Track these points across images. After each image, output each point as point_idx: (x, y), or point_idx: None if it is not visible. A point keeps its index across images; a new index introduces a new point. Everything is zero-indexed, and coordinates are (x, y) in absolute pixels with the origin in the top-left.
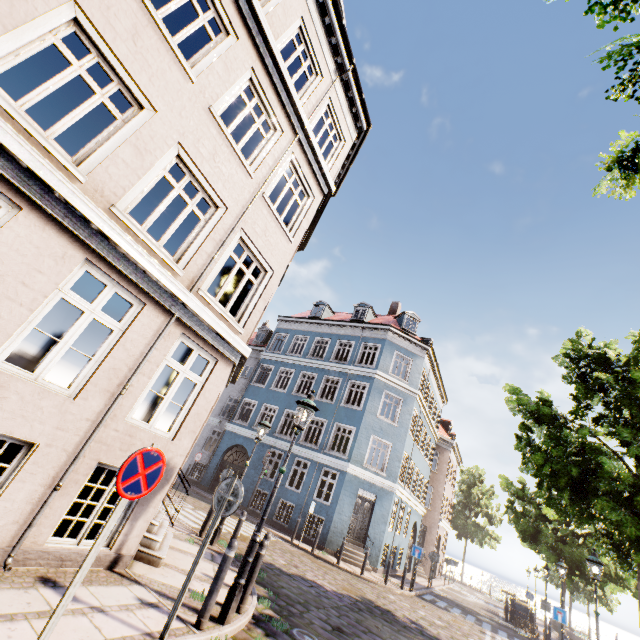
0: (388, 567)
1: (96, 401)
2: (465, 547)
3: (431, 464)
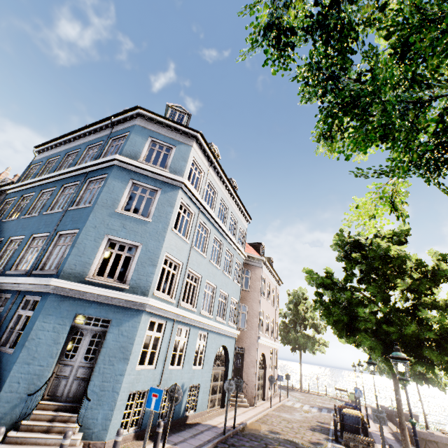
0: None
1: None
2: (300, 358)
3: (241, 282)
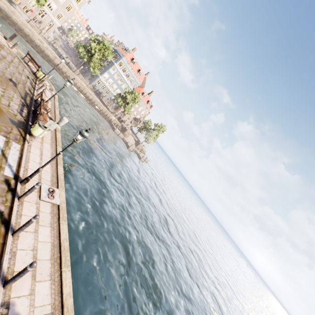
0: (85, 78)
1: (35, 10)
2: None
3: None
